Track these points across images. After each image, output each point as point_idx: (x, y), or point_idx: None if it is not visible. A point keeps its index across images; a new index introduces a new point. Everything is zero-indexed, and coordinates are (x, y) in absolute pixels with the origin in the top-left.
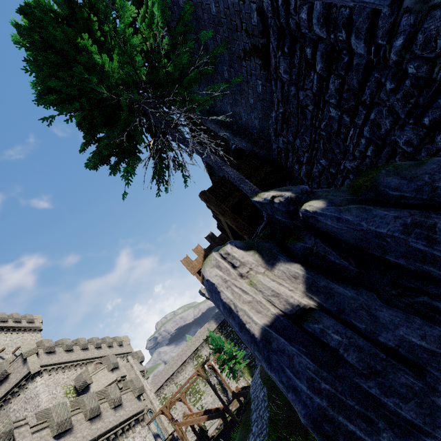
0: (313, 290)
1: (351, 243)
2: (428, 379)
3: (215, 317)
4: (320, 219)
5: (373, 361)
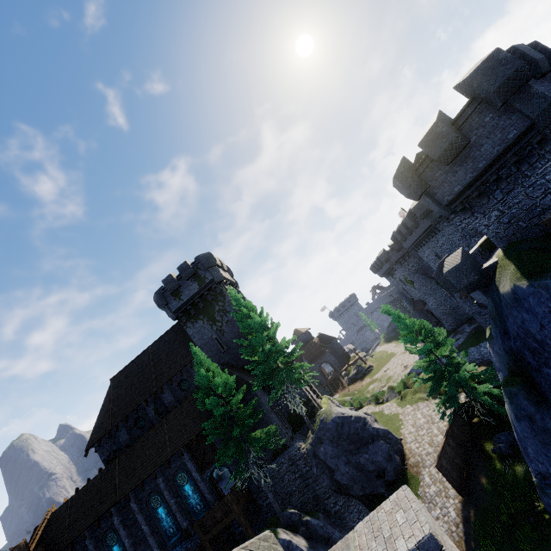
0: (308, 542)
1: (312, 530)
2: None
3: None
4: (310, 521)
5: None
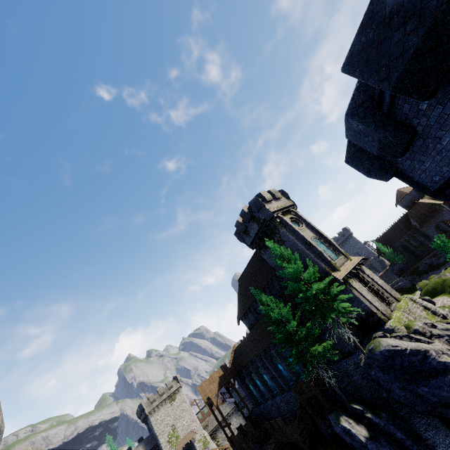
0: (369, 433)
1: (375, 424)
2: (388, 449)
3: (145, 441)
4: (371, 419)
5: (382, 446)
